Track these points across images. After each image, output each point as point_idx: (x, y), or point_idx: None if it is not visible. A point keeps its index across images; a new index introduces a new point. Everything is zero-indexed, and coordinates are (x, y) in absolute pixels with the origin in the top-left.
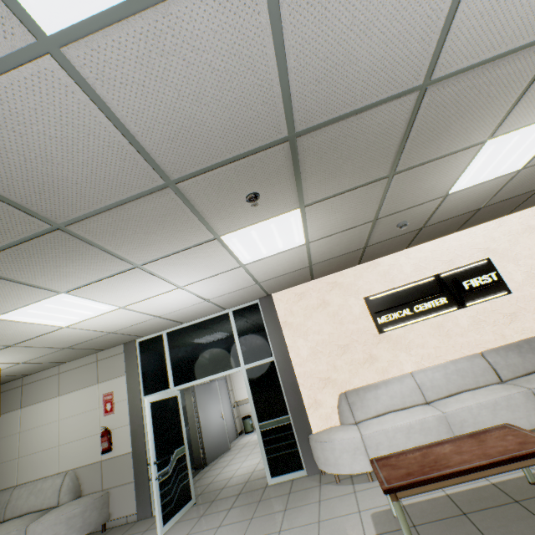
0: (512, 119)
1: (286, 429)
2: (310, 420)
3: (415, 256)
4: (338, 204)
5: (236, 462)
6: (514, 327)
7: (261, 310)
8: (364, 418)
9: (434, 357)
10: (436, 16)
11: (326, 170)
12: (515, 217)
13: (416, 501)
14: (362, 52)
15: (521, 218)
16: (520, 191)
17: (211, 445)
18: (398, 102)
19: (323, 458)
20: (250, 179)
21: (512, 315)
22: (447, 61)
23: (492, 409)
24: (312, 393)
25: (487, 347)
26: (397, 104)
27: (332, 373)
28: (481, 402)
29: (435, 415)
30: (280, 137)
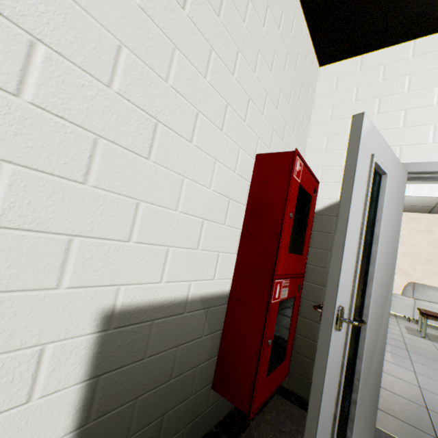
0: None
1: None
2: None
3: None
4: None
5: None
6: None
7: None
8: (420, 299)
9: None
10: None
11: None
12: None
13: (433, 334)
14: None
15: None
16: None
17: None
18: None
19: None
20: None
21: None
22: None
23: None
24: None
25: None
26: None
27: (410, 270)
28: None
29: None
30: None
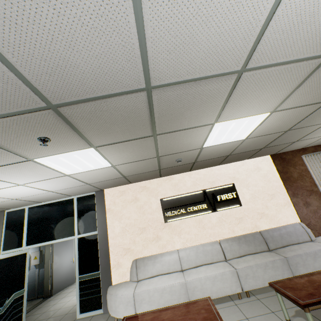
0: (226, 114)
1: (96, 280)
2: (112, 276)
3: (194, 176)
4: (123, 147)
5: (71, 295)
6: (240, 226)
7: (95, 199)
8: (143, 278)
9: (193, 240)
10: (131, 46)
11: (99, 128)
12: (251, 161)
13: None
14: (78, 60)
15: (254, 162)
16: (250, 149)
17: (59, 281)
18: (133, 95)
19: (110, 305)
20: (32, 128)
21: (240, 219)
22: (158, 76)
23: (213, 280)
24: (117, 257)
25: (224, 237)
26: (133, 96)
27: (132, 245)
28: (207, 275)
29: (180, 282)
30: (40, 106)
